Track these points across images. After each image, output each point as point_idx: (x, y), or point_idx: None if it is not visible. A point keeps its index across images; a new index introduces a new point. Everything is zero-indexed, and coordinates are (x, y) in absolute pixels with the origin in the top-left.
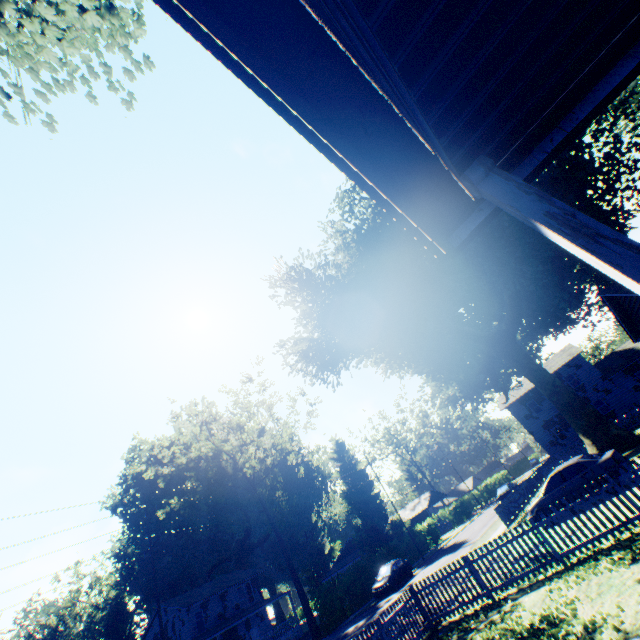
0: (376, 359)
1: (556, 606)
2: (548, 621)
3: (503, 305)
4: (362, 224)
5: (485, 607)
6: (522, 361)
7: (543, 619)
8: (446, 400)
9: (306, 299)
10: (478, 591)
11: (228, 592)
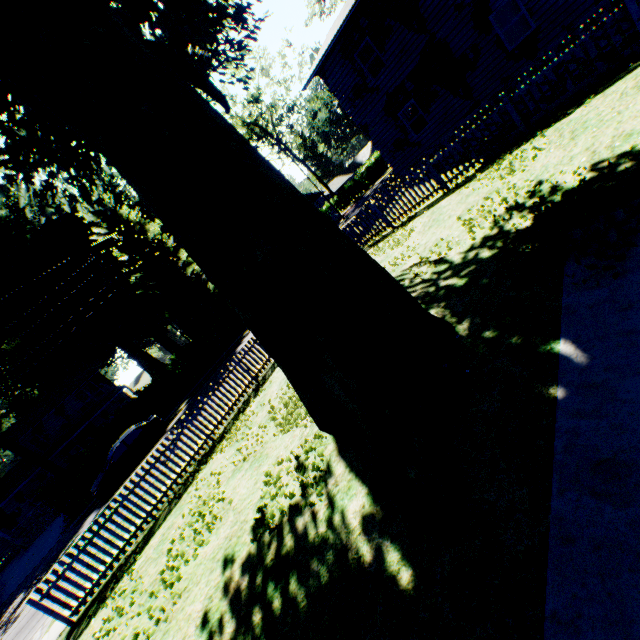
0: None
1: None
2: None
3: None
4: None
5: None
6: None
7: None
8: None
9: None
10: None
11: (65, 405)
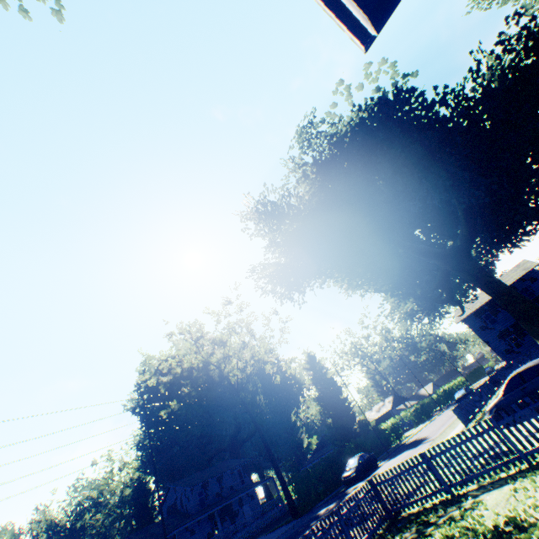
0: (337, 278)
1: (523, 508)
2: (515, 524)
3: (457, 223)
4: (319, 155)
5: (444, 502)
6: (477, 274)
7: (509, 521)
8: (404, 314)
9: (272, 228)
10: (437, 486)
11: (223, 476)
